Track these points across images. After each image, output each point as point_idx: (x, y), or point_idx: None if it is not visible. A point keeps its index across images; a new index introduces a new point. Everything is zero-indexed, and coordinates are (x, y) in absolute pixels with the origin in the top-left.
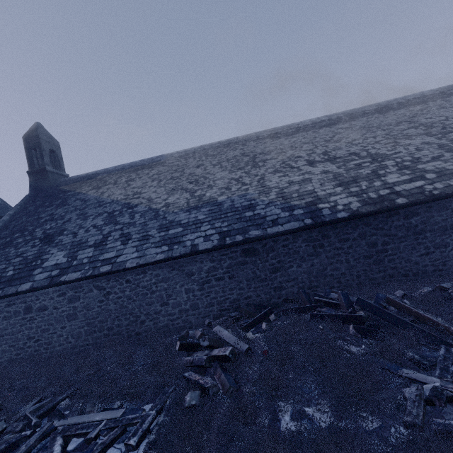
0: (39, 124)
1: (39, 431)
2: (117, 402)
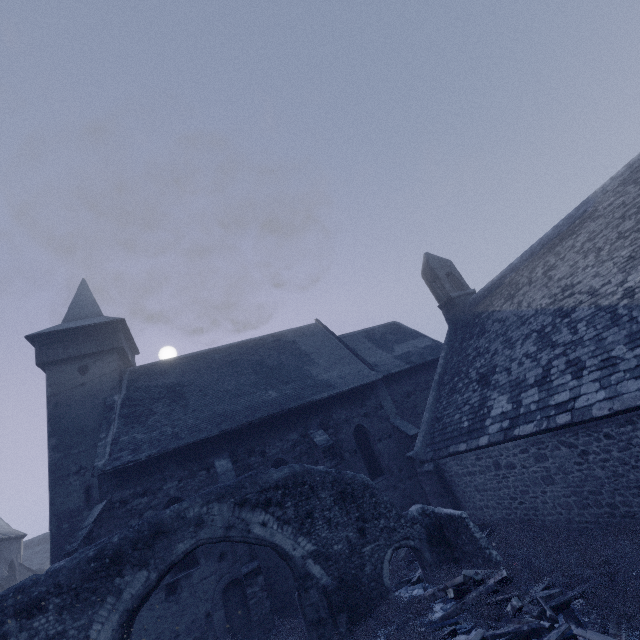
0: (427, 254)
1: (557, 629)
2: None
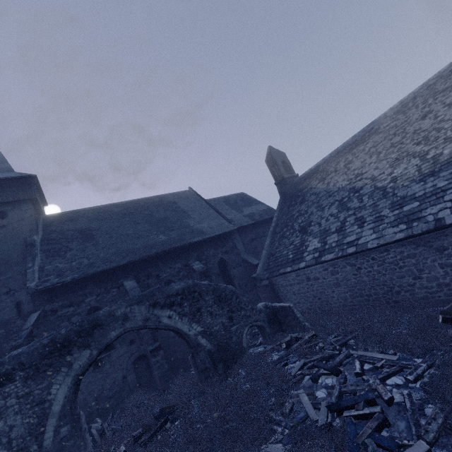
0: (270, 147)
1: (343, 353)
2: (391, 350)
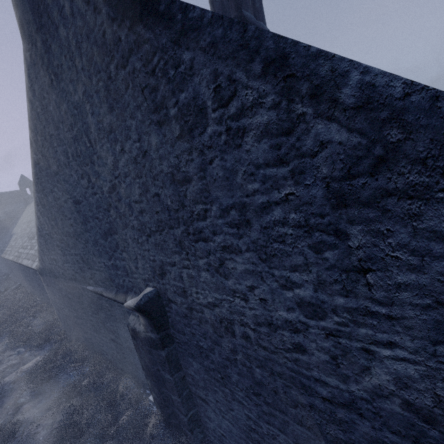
0: (22, 175)
1: None
2: None
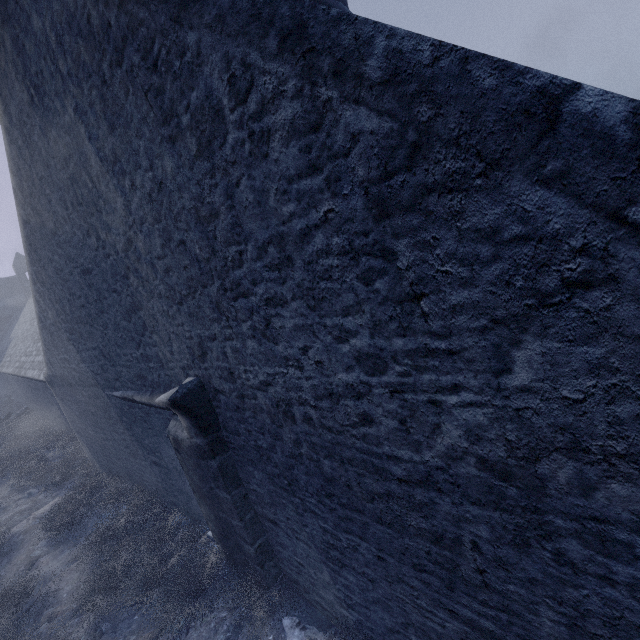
0: (17, 254)
1: None
2: None
